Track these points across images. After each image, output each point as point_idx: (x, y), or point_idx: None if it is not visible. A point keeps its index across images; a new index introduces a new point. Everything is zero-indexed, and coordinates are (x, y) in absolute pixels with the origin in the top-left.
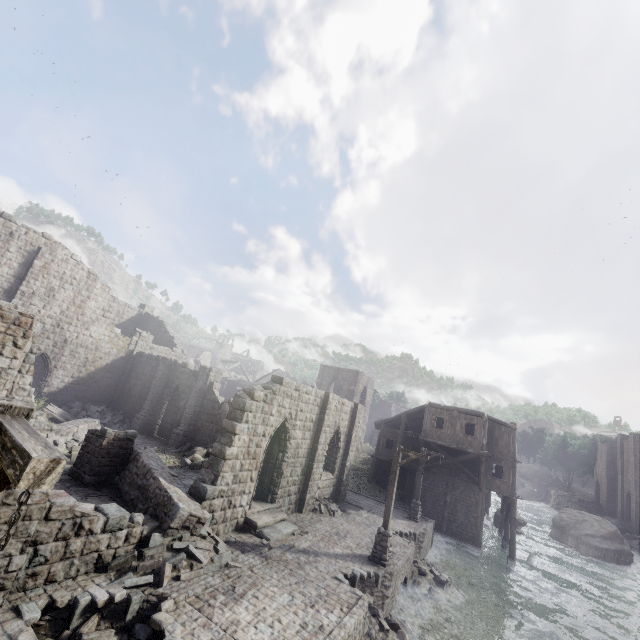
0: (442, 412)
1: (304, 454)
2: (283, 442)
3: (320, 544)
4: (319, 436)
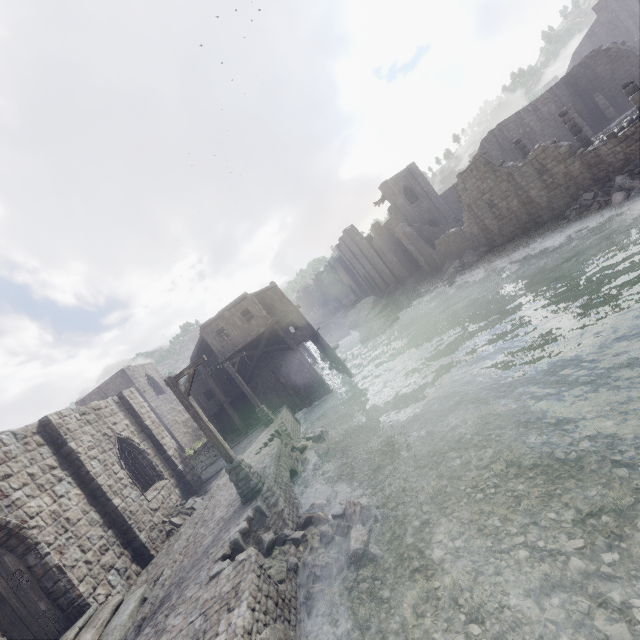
0: (217, 324)
1: (84, 510)
2: (14, 541)
3: (184, 563)
4: (86, 471)
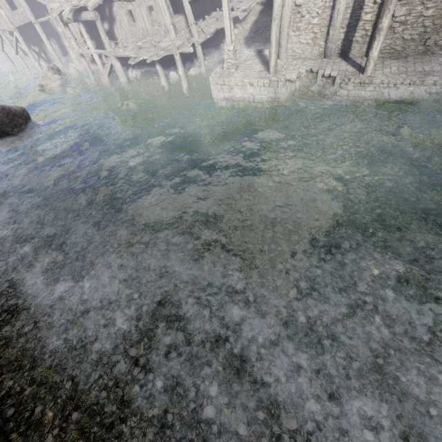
0: None
1: None
2: None
3: None
4: None
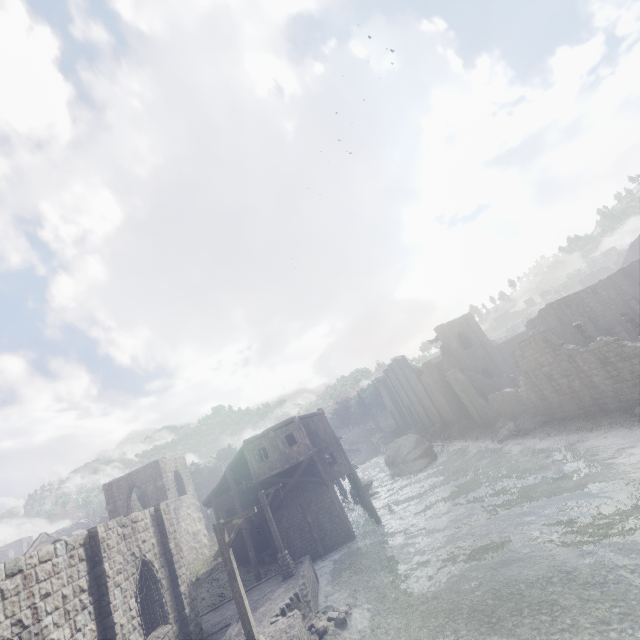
0: (260, 442)
1: None
2: None
3: None
4: (108, 601)
